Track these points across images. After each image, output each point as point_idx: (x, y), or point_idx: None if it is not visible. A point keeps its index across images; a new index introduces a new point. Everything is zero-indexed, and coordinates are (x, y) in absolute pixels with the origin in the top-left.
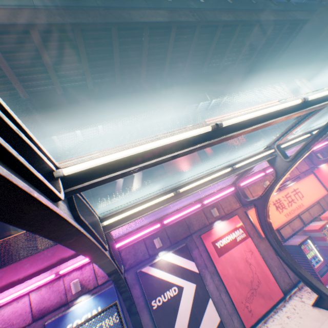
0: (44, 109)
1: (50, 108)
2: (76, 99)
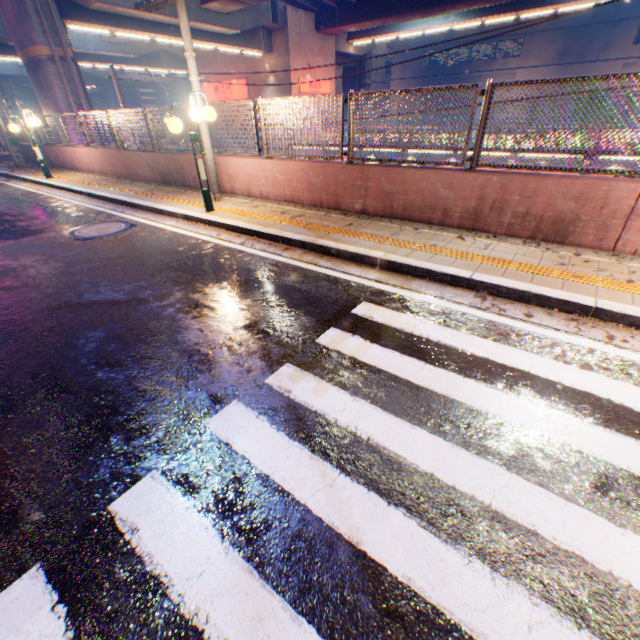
0: (383, 15)
1: (386, 14)
2: (405, 4)
